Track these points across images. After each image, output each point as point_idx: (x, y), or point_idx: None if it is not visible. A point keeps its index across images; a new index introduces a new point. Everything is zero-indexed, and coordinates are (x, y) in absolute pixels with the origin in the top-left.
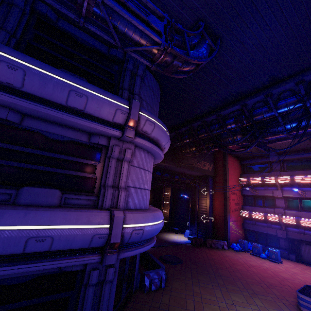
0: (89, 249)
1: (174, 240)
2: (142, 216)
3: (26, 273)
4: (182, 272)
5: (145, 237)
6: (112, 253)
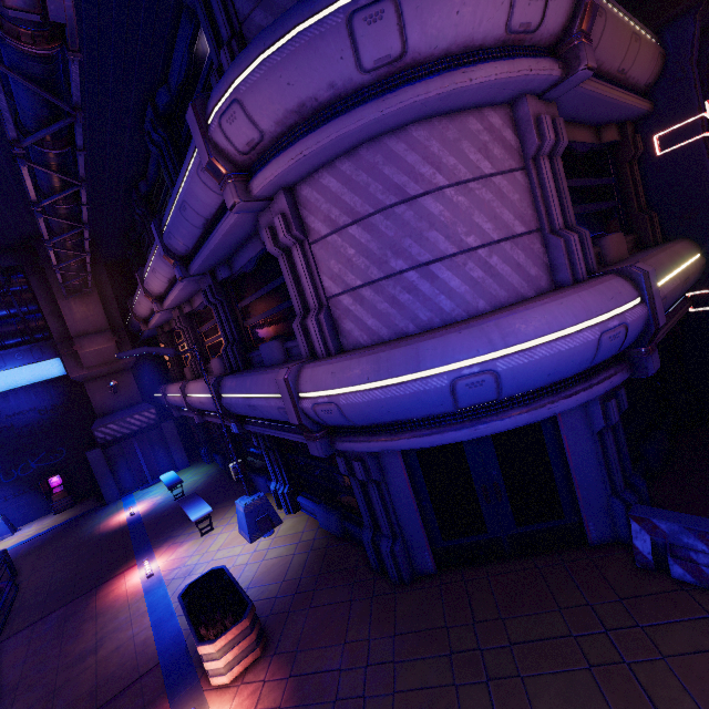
0: None
1: None
2: (331, 371)
3: None
4: None
5: (367, 419)
6: (311, 440)
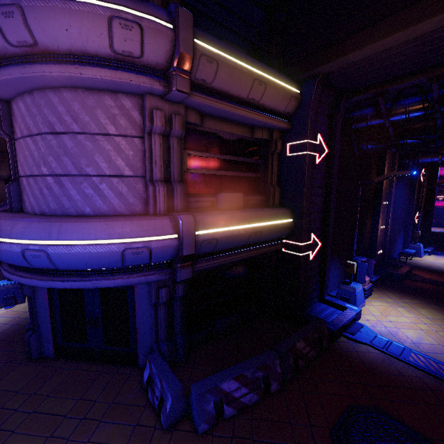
0: None
1: None
2: None
3: None
4: None
5: None
6: None
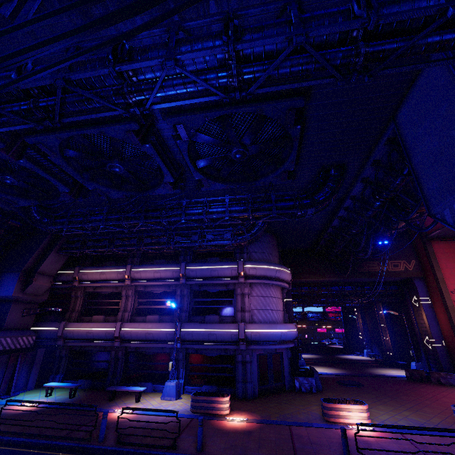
0: (233, 342)
1: (384, 374)
2: (258, 325)
3: (214, 352)
4: (348, 390)
5: (264, 339)
6: (242, 344)
